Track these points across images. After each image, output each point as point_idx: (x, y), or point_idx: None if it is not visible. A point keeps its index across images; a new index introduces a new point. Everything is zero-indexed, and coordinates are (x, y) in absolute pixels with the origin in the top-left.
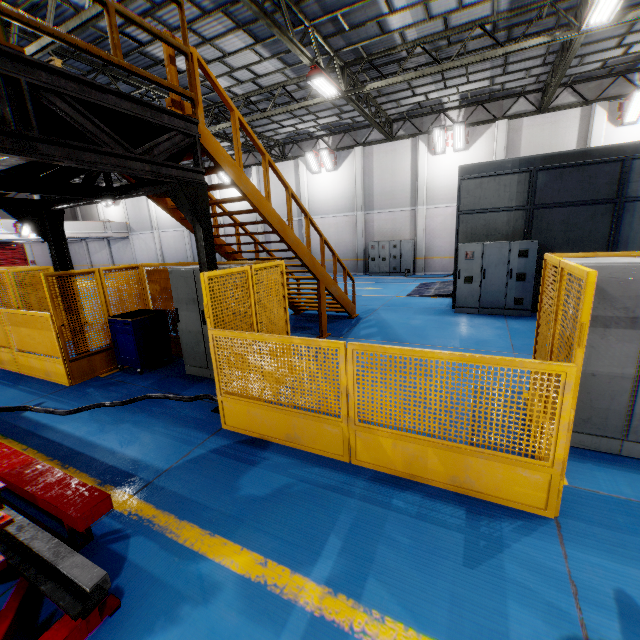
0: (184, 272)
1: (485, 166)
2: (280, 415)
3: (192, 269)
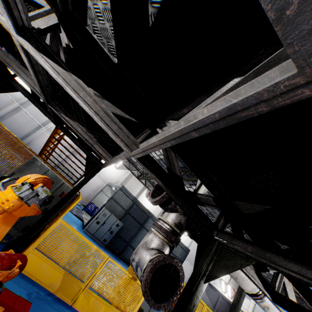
0: (42, 166)
1: (127, 191)
2: (57, 272)
3: (48, 169)
